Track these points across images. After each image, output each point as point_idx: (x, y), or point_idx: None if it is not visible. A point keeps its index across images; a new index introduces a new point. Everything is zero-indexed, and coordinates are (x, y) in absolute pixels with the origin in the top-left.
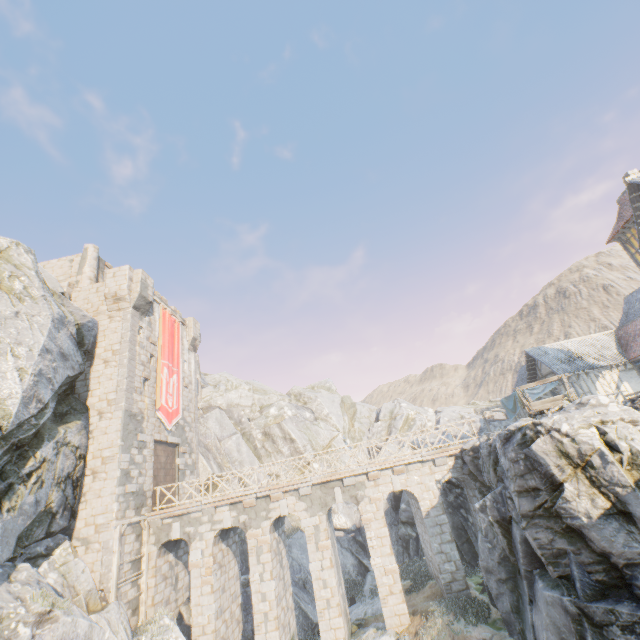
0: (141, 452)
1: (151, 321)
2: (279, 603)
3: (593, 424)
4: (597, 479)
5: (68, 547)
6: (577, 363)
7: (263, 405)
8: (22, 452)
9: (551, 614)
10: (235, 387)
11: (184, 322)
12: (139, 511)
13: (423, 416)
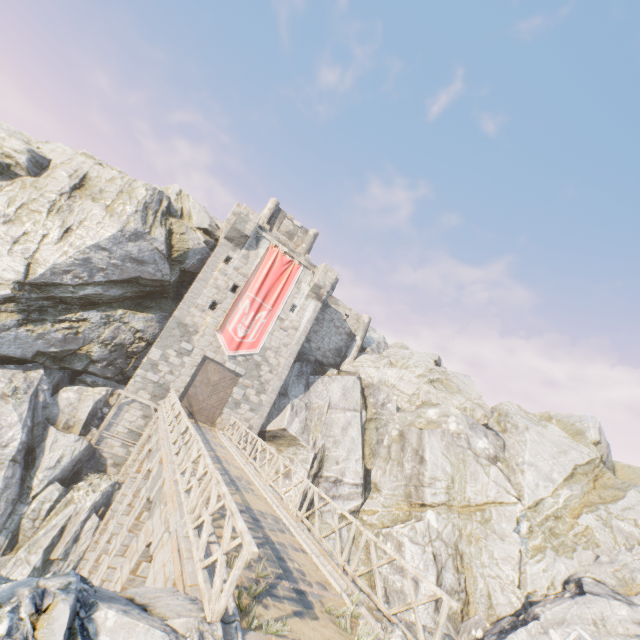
0: (181, 357)
1: (250, 255)
2: None
3: None
4: None
5: (104, 390)
6: None
7: (426, 401)
8: (73, 308)
9: None
10: (405, 366)
11: (310, 267)
12: (156, 399)
13: None
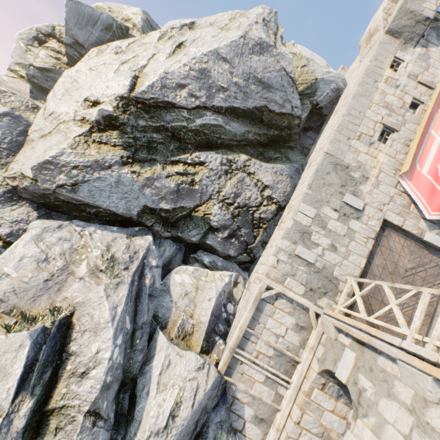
0: (344, 221)
1: (428, 55)
2: None
3: None
4: None
5: (226, 275)
6: None
7: None
8: (186, 149)
9: None
10: None
11: None
12: (313, 296)
13: None
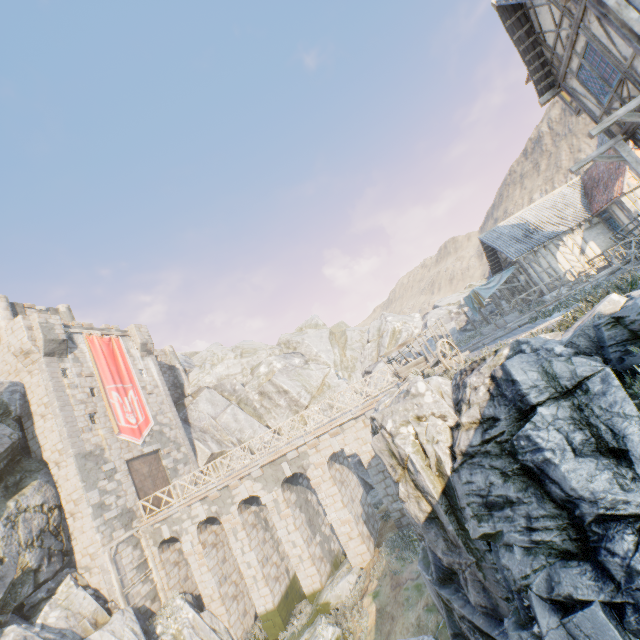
0: (112, 479)
1: (77, 356)
2: (266, 563)
3: (410, 422)
4: (417, 484)
5: (69, 582)
6: (533, 238)
7: (253, 367)
8: None
9: (427, 584)
10: (221, 359)
11: (125, 334)
12: (129, 526)
13: (409, 325)
